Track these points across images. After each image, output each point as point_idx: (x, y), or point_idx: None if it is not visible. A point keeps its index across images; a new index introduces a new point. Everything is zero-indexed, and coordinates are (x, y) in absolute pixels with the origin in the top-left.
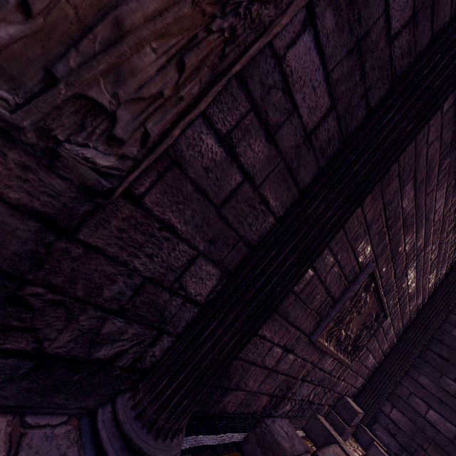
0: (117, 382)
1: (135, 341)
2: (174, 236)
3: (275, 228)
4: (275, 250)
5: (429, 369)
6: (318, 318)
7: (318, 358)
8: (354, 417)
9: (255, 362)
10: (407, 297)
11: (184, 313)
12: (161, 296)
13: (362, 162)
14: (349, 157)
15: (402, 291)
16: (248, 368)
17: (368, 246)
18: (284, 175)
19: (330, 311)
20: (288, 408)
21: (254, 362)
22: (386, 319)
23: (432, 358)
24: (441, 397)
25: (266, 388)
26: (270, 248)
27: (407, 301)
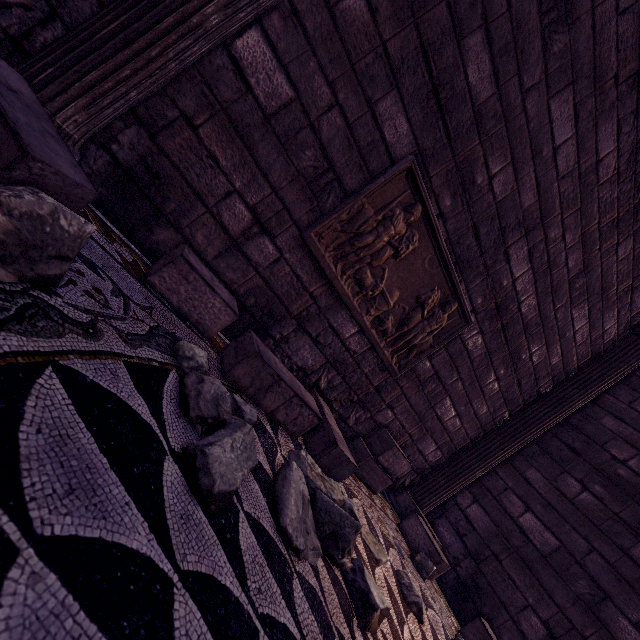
0: (1, 51)
1: (21, 0)
2: None
3: None
4: None
5: (547, 462)
6: (315, 204)
7: (328, 300)
8: (386, 450)
9: (204, 199)
10: (522, 323)
11: (83, 4)
12: None
13: None
14: None
15: (503, 293)
16: (193, 200)
17: (401, 117)
18: None
19: (337, 206)
20: None
21: (203, 198)
22: (467, 325)
23: (556, 448)
24: (551, 499)
25: (229, 276)
26: None
27: (521, 331)
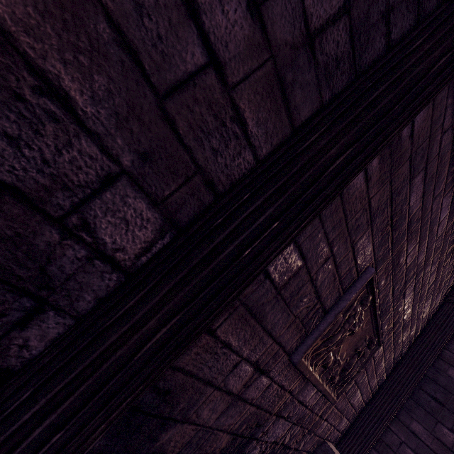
0: None
1: None
2: (70, 117)
3: (253, 169)
4: (249, 193)
5: (423, 414)
6: (303, 331)
7: (300, 386)
8: None
9: (213, 382)
10: (402, 324)
11: (90, 276)
12: (41, 233)
13: (382, 90)
14: (363, 85)
15: (397, 315)
16: (202, 389)
17: (369, 244)
18: (272, 88)
19: (318, 324)
20: (256, 453)
21: (212, 382)
22: (379, 347)
23: (425, 400)
24: (436, 449)
25: (227, 423)
26: (242, 191)
27: (401, 329)
